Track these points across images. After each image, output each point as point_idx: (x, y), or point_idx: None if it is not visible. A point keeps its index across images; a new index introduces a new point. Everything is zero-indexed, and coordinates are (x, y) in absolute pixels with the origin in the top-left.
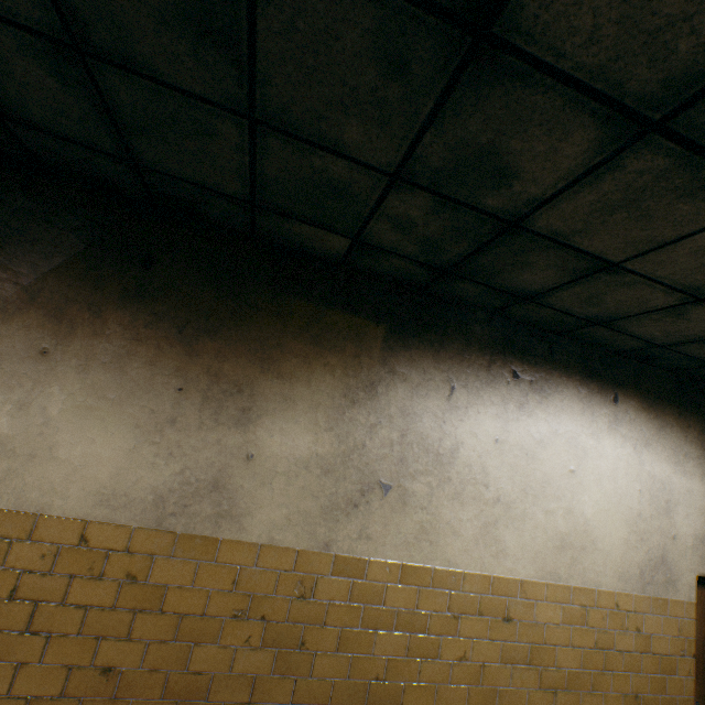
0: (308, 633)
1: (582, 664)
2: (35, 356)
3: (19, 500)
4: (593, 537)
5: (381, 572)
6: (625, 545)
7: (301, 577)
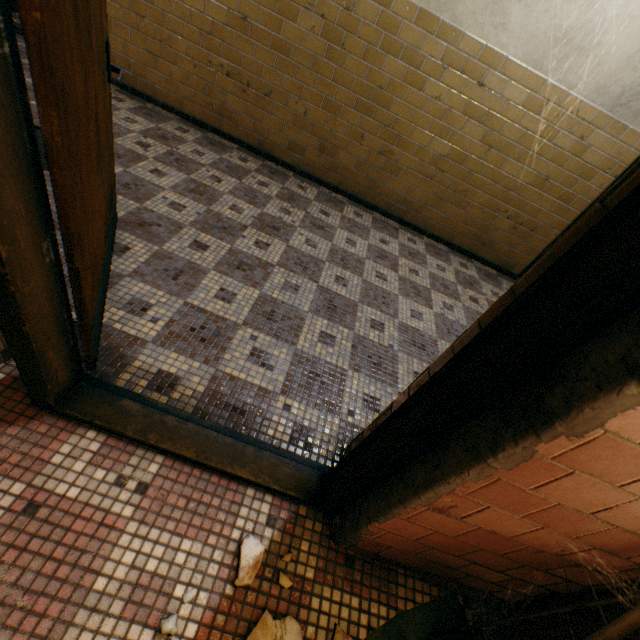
0: (347, 40)
1: (519, 142)
2: None
3: None
4: (597, 41)
5: (403, 9)
6: (624, 62)
7: None
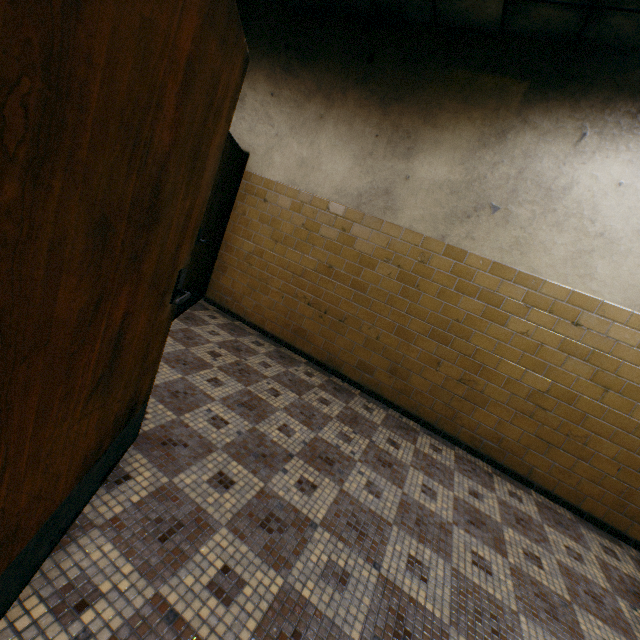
0: (421, 282)
1: None
2: (318, 119)
3: (307, 187)
4: None
5: (476, 262)
6: None
7: (423, 252)
